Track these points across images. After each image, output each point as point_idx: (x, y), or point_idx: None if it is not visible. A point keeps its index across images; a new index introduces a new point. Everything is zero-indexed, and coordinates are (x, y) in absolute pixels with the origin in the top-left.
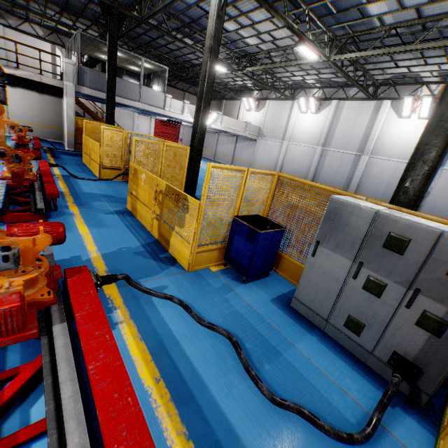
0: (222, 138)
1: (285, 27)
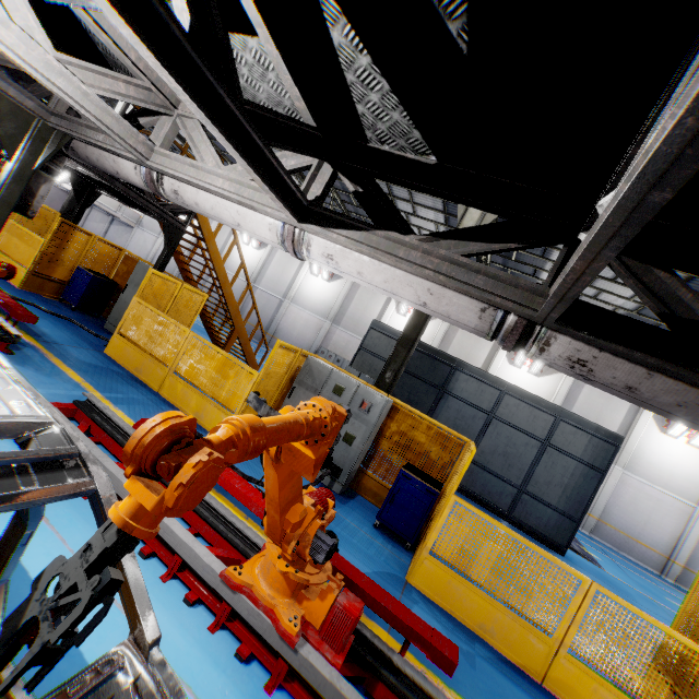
0: (95, 213)
1: None
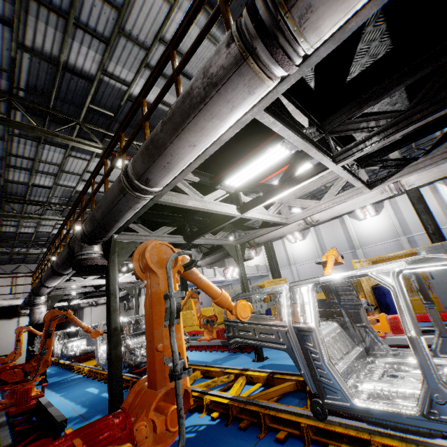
0: (235, 286)
1: None
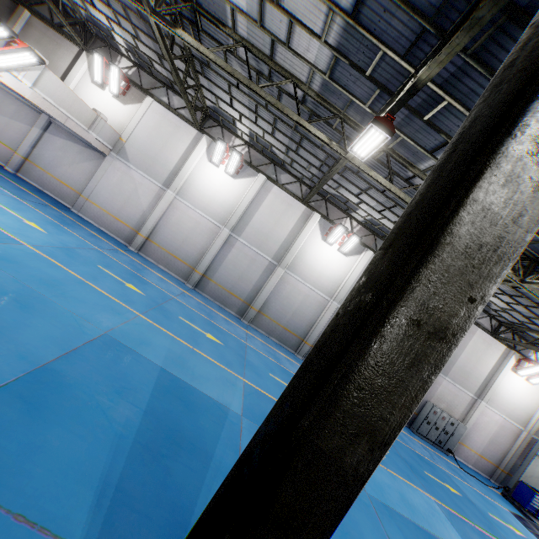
0: None
1: (337, 51)
